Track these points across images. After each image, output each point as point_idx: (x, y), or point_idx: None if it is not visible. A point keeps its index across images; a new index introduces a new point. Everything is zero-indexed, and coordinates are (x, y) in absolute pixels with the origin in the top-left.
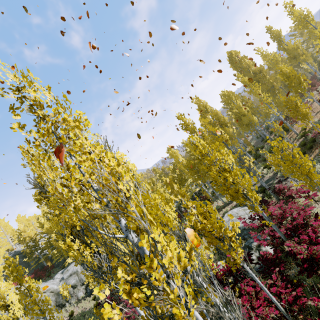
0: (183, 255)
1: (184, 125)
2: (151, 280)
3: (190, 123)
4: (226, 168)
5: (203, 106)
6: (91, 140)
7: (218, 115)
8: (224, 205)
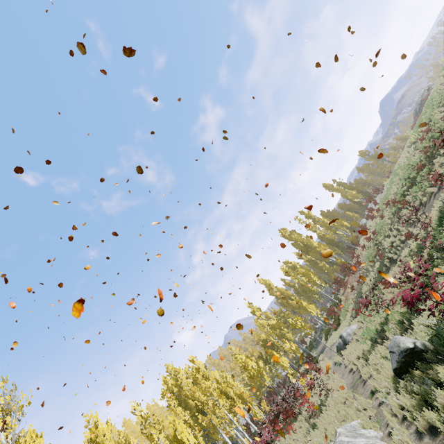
0: (222, 401)
1: (253, 312)
2: (217, 405)
3: (257, 310)
4: (249, 368)
5: (269, 284)
6: (200, 365)
7: (281, 291)
8: (301, 375)
